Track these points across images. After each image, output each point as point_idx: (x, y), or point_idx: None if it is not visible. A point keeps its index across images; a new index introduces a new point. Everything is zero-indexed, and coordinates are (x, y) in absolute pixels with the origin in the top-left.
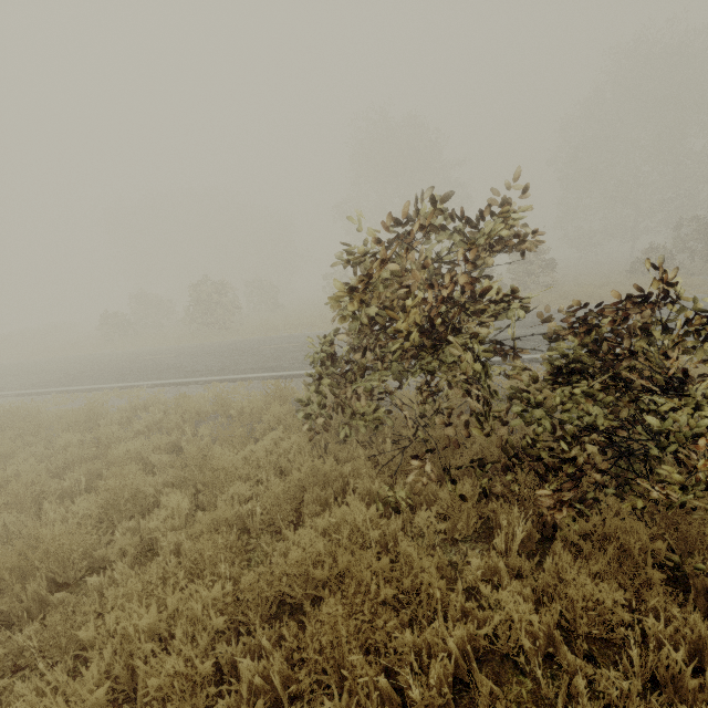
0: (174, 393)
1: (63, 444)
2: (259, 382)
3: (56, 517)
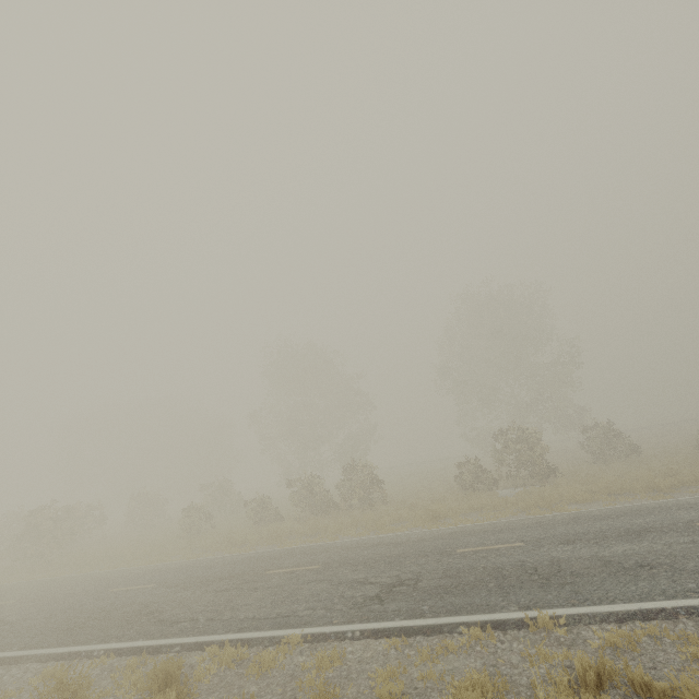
0: None
1: None
2: None
3: None
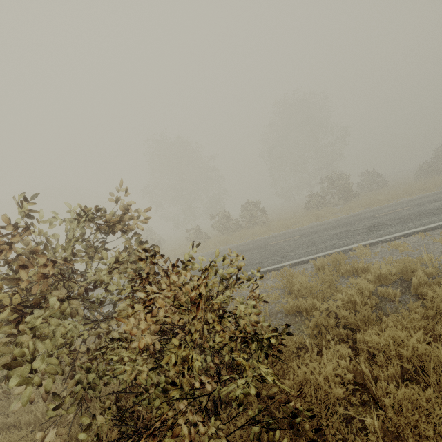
0: None
1: None
2: None
3: None
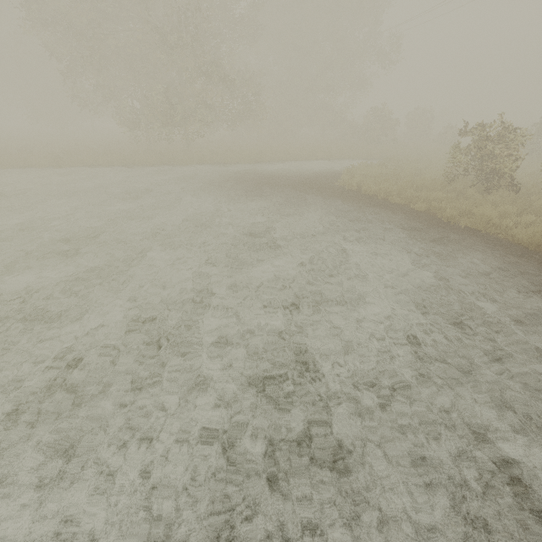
0: None
1: None
2: None
3: None
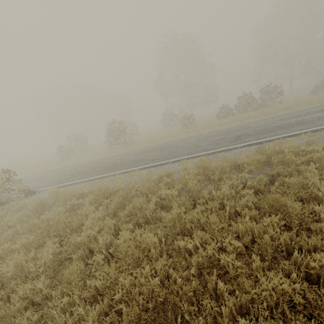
0: (161, 169)
1: (169, 196)
2: (207, 156)
3: (257, 231)
